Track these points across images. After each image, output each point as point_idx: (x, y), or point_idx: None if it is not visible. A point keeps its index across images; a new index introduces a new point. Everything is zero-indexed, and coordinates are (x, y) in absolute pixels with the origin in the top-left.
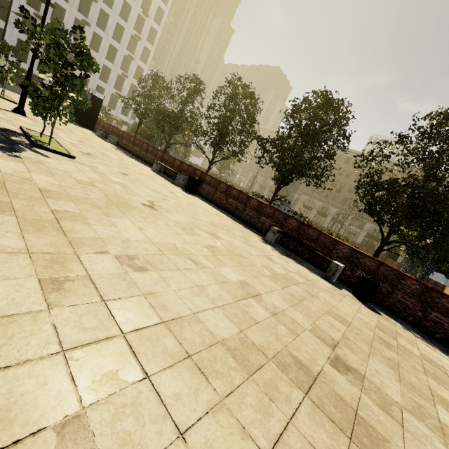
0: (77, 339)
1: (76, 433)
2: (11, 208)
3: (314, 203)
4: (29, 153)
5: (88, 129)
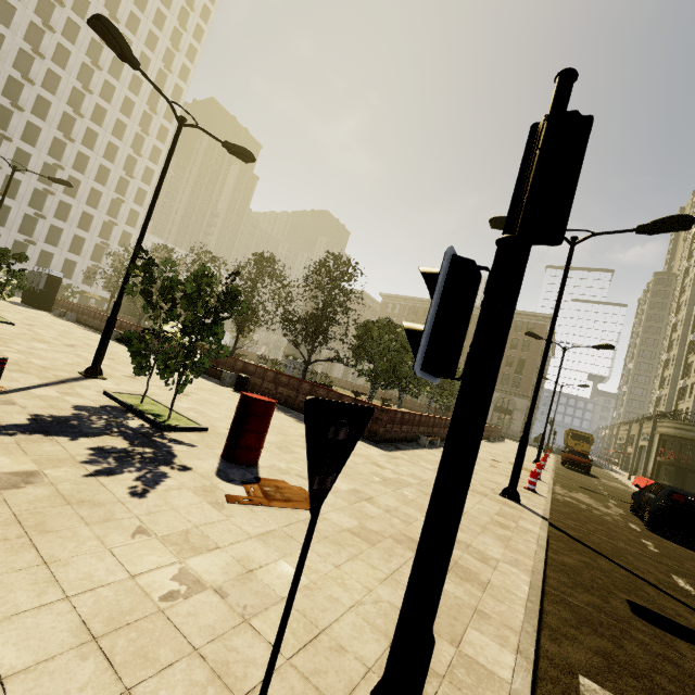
0: (3, 349)
1: (0, 352)
2: None
3: None
4: None
5: (43, 311)
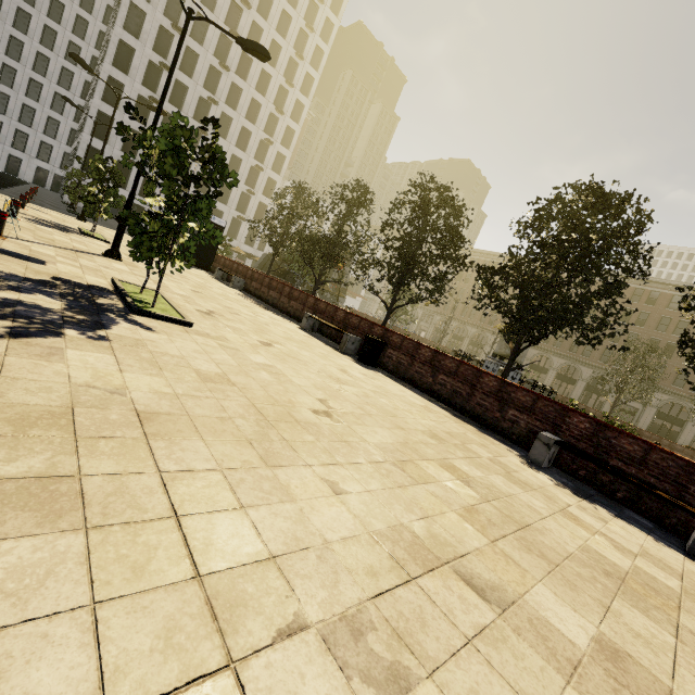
0: None
1: None
2: (78, 495)
3: (550, 361)
4: (123, 327)
5: (202, 270)
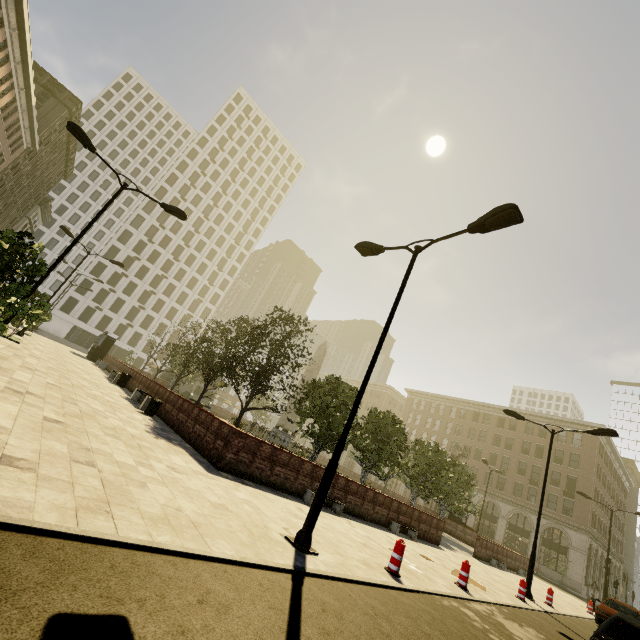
0: None
1: None
2: None
3: None
4: None
5: (93, 362)
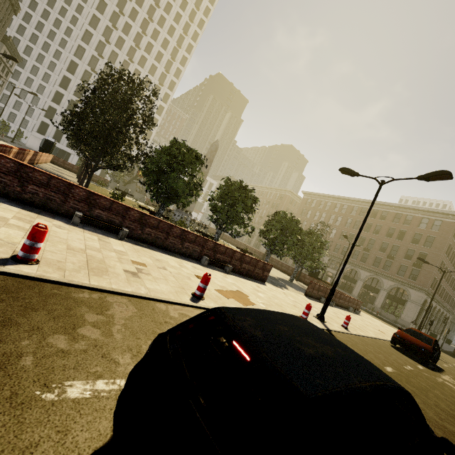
0: None
1: None
2: None
3: None
4: None
5: None
